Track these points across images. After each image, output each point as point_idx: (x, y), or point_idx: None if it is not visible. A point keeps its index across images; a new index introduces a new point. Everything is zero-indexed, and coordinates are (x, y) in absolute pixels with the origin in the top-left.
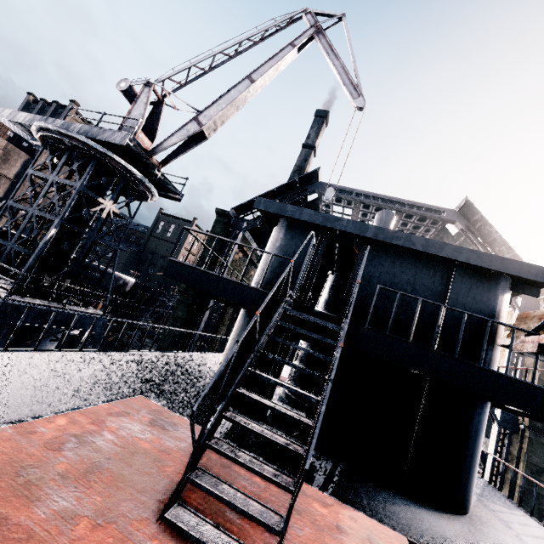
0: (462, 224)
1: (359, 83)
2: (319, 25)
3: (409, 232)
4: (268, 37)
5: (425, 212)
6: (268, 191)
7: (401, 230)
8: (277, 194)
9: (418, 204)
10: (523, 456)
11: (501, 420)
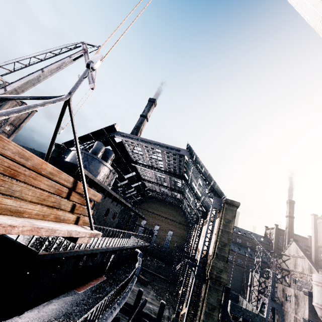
0: (188, 157)
1: (95, 77)
2: (86, 49)
3: (173, 162)
4: (63, 53)
5: (170, 149)
6: (85, 134)
7: (169, 161)
8: (92, 136)
9: (167, 145)
10: (205, 299)
11: (196, 274)
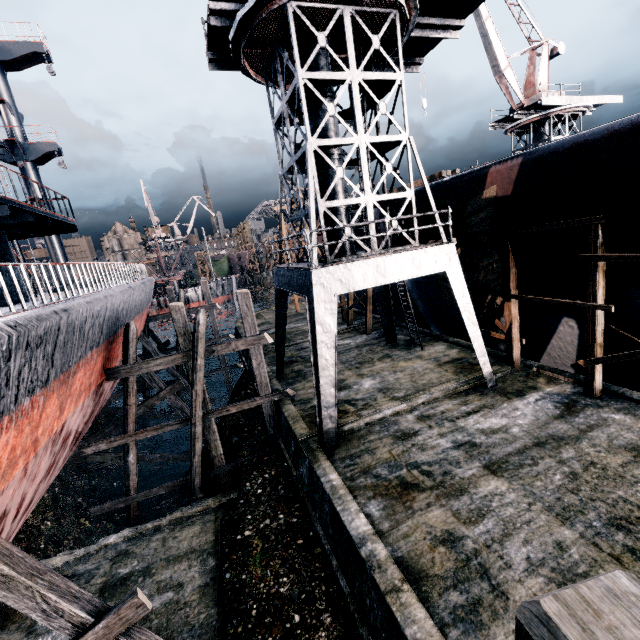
0: None
1: None
2: None
3: None
4: None
5: None
6: None
7: None
8: None
9: None
10: None
11: None
